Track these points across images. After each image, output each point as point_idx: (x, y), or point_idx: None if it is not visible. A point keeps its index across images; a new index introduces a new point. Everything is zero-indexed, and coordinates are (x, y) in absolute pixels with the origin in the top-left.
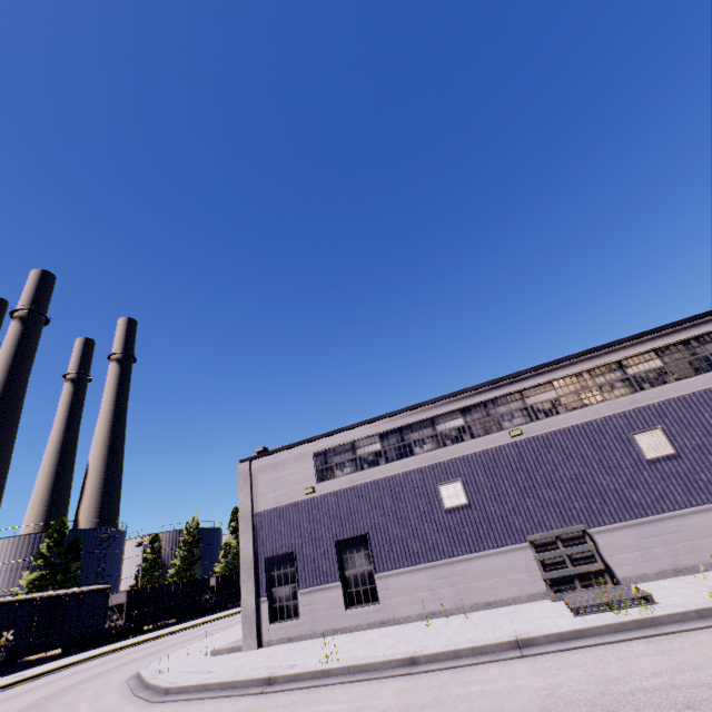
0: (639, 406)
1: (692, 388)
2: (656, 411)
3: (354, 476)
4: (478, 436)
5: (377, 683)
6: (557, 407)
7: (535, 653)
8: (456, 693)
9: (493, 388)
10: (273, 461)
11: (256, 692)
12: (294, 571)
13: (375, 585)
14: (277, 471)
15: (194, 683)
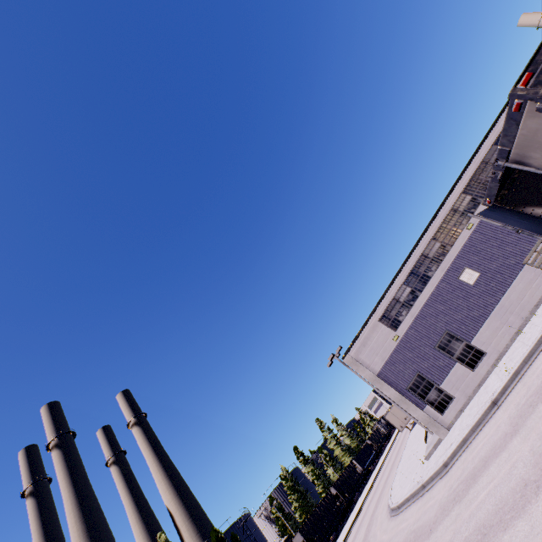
0: None
1: None
2: None
3: (411, 312)
4: (453, 243)
5: None
6: (476, 201)
7: None
8: None
9: (438, 218)
10: (360, 343)
11: (495, 409)
12: (427, 381)
13: (475, 348)
14: (367, 345)
15: (456, 446)
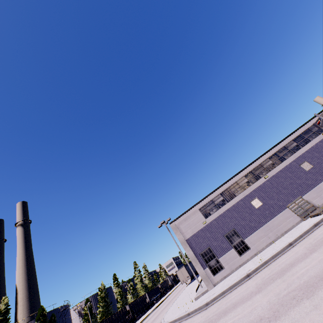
0: (297, 157)
1: (308, 148)
2: (302, 157)
3: (218, 211)
4: (254, 182)
5: (287, 252)
6: (274, 165)
7: (322, 223)
8: (317, 235)
9: (251, 166)
10: (183, 218)
11: (248, 279)
12: (212, 253)
13: (245, 244)
14: (187, 221)
15: (217, 294)
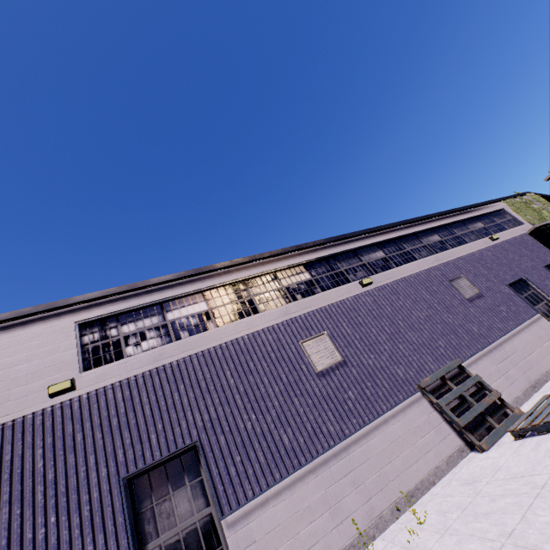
0: (443, 262)
1: (465, 252)
2: (454, 265)
3: (165, 349)
4: (330, 289)
5: None
6: (389, 264)
7: None
8: None
9: (332, 246)
10: None
11: None
12: None
13: (221, 548)
14: None
15: None
